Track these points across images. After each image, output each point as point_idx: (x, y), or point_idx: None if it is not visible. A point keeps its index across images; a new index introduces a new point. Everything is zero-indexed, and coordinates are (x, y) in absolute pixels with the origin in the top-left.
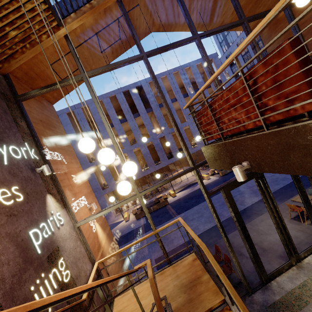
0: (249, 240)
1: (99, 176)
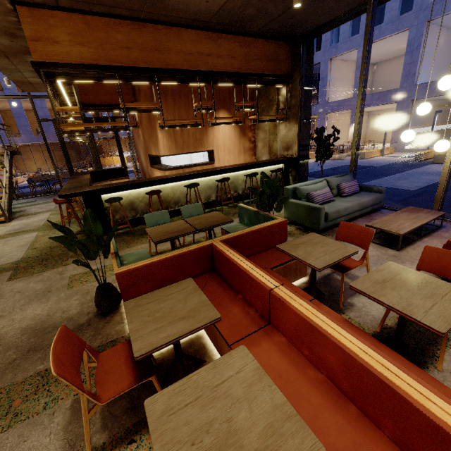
0: (69, 161)
1: None
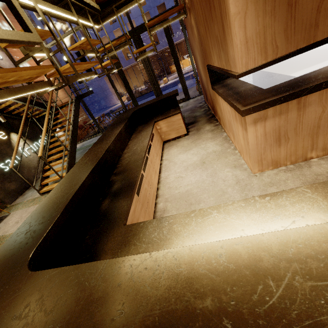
0: (129, 89)
1: None
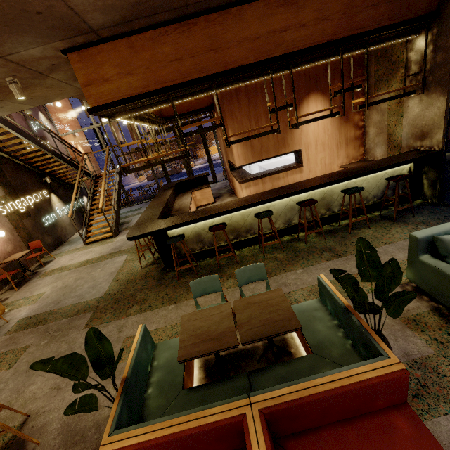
0: (165, 168)
1: (118, 132)
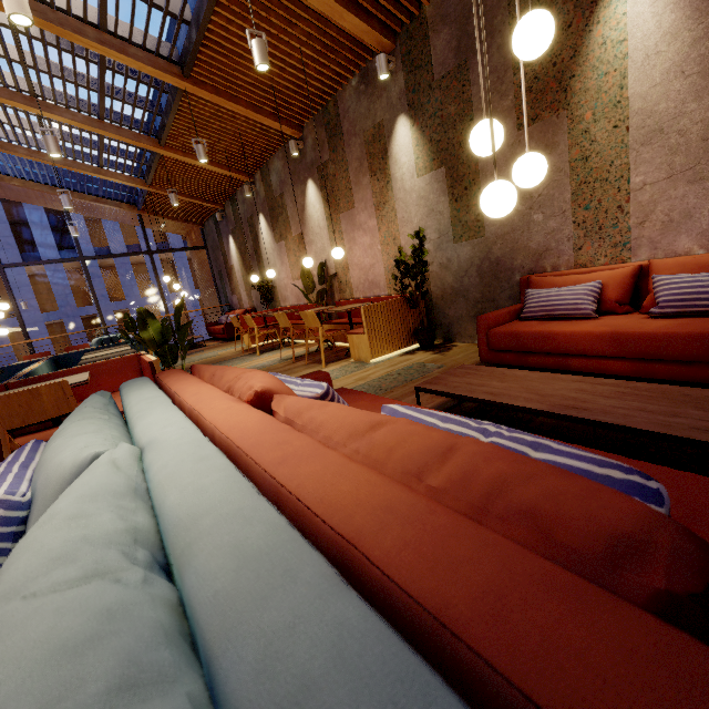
0: None
1: None
